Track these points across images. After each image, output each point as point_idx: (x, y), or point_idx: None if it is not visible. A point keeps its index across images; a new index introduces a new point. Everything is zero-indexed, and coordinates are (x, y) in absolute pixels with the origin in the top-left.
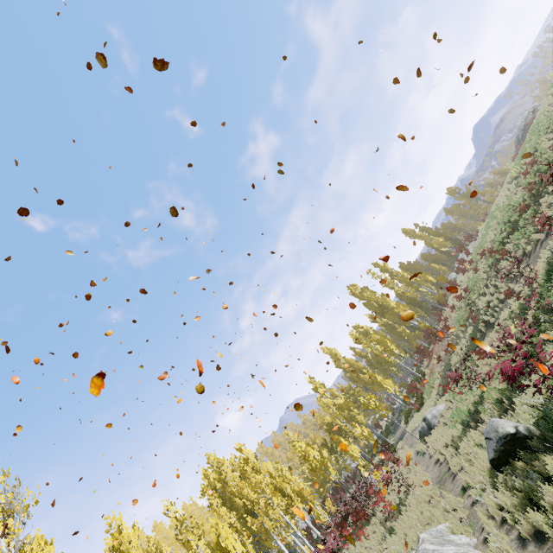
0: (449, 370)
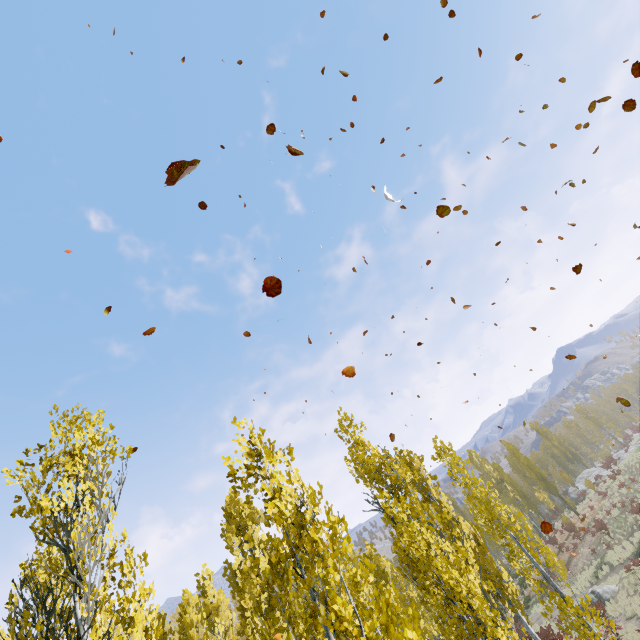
0: (605, 563)
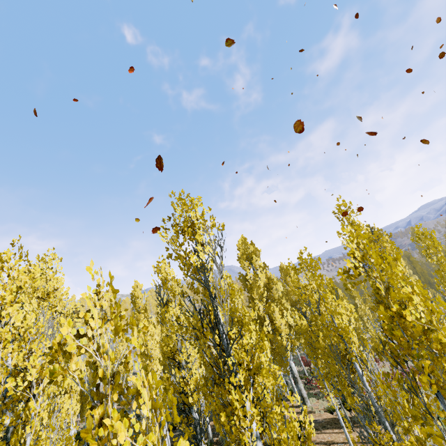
0: None
